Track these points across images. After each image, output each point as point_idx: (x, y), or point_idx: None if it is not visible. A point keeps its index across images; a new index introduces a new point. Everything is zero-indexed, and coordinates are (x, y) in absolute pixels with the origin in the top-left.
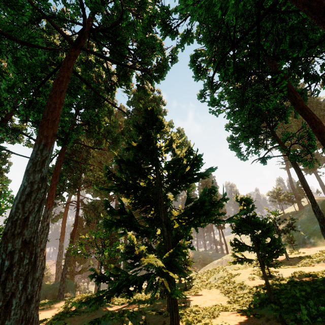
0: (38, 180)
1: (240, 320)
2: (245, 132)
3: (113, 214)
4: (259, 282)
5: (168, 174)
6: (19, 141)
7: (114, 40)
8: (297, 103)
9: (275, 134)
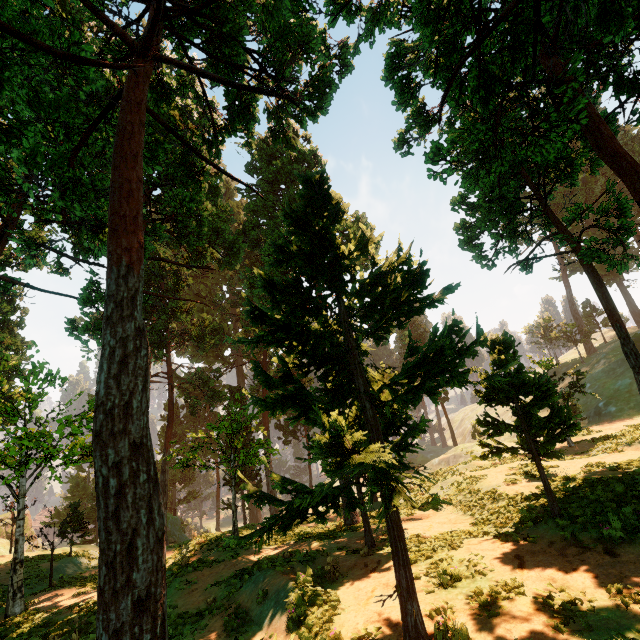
0: (133, 334)
1: (502, 548)
2: (489, 211)
3: (271, 386)
4: (526, 487)
5: (364, 304)
6: (37, 264)
7: (216, 32)
8: (603, 144)
9: (550, 211)
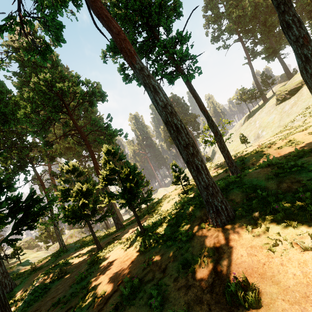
0: None
1: (116, 254)
2: None
3: None
4: (169, 205)
5: None
6: None
7: None
8: (92, 9)
9: None
